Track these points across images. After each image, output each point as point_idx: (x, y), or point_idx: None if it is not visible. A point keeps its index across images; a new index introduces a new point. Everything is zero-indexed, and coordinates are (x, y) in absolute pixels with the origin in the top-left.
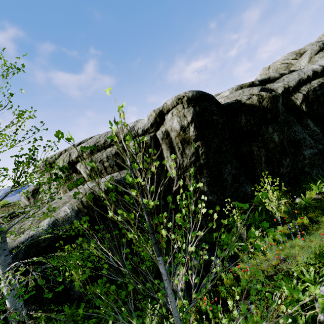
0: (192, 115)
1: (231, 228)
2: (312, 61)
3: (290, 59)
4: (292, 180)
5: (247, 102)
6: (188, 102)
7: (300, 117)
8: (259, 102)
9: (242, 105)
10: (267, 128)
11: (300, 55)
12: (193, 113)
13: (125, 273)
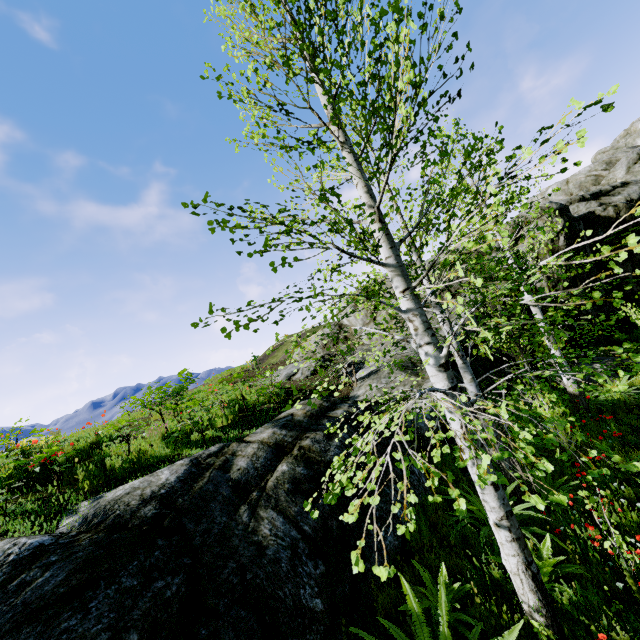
0: (563, 224)
1: (616, 344)
2: (631, 171)
3: (599, 170)
4: None
5: (603, 213)
6: (554, 212)
7: None
8: (617, 213)
9: (598, 217)
10: None
11: (612, 165)
12: (564, 221)
13: (529, 382)
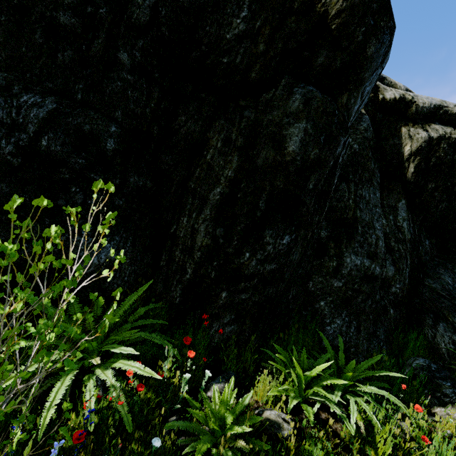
0: None
1: None
2: None
3: None
4: (259, 311)
5: None
6: None
7: (391, 185)
8: None
9: None
10: (290, 93)
11: None
12: None
13: None
